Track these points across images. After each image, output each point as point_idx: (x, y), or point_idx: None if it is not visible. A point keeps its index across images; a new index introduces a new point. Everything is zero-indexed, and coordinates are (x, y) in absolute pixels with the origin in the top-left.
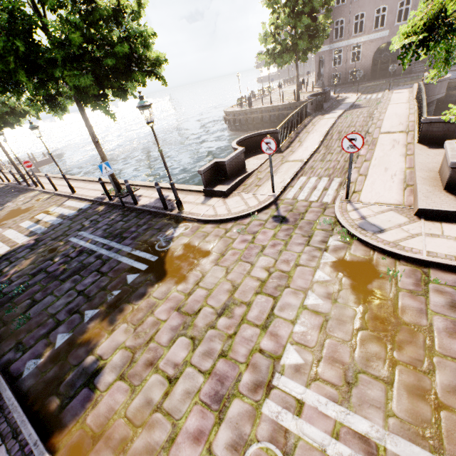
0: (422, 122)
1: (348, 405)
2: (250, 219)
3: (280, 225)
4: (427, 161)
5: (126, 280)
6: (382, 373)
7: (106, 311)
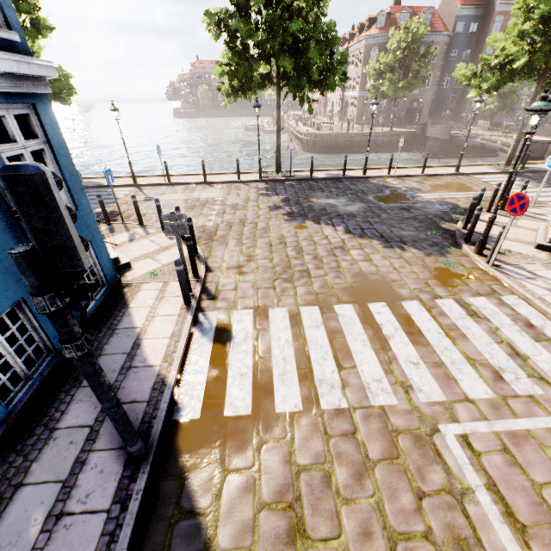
0: None
1: None
2: None
3: None
4: None
5: None
6: None
7: None
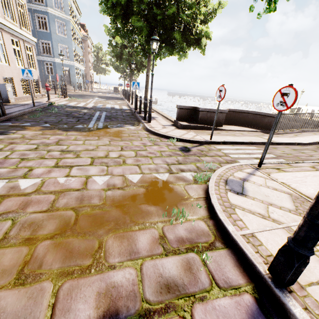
0: None
1: None
2: (169, 140)
3: (178, 150)
4: None
5: (76, 125)
6: (13, 236)
7: (49, 127)
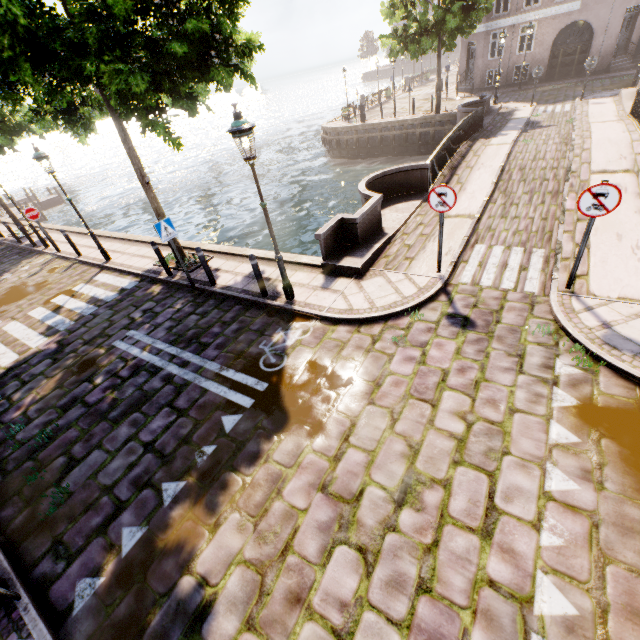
0: None
1: None
2: (409, 319)
3: (463, 332)
4: None
5: (222, 426)
6: None
7: (198, 486)
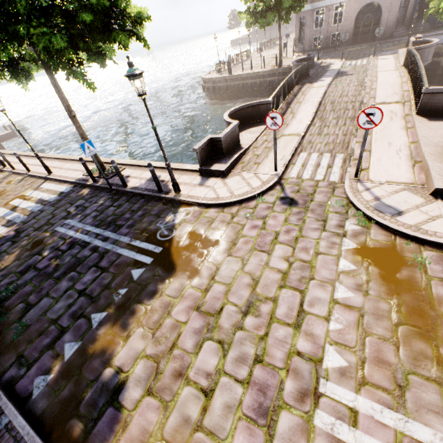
0: (423, 93)
1: (404, 411)
2: (256, 202)
3: (290, 208)
4: (430, 135)
5: (131, 276)
6: (432, 373)
7: (116, 314)
